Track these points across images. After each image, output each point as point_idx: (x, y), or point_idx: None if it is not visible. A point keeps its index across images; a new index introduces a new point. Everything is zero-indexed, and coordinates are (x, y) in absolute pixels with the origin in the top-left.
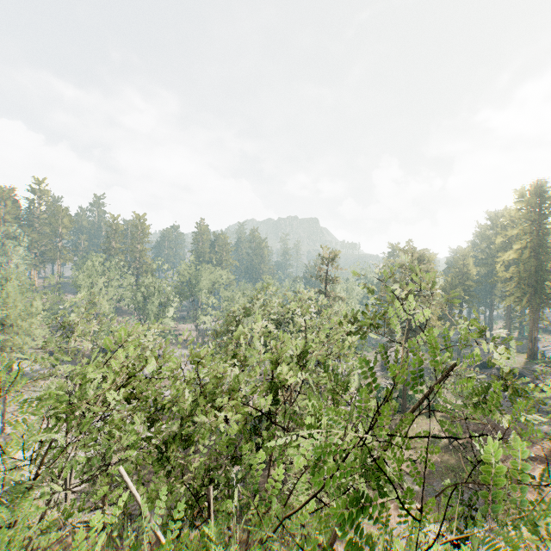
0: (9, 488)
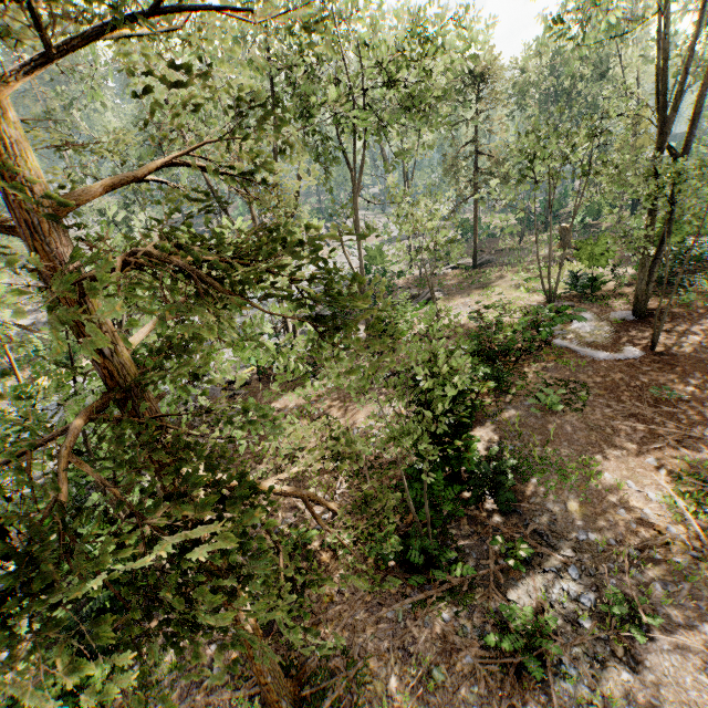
0: (368, 252)
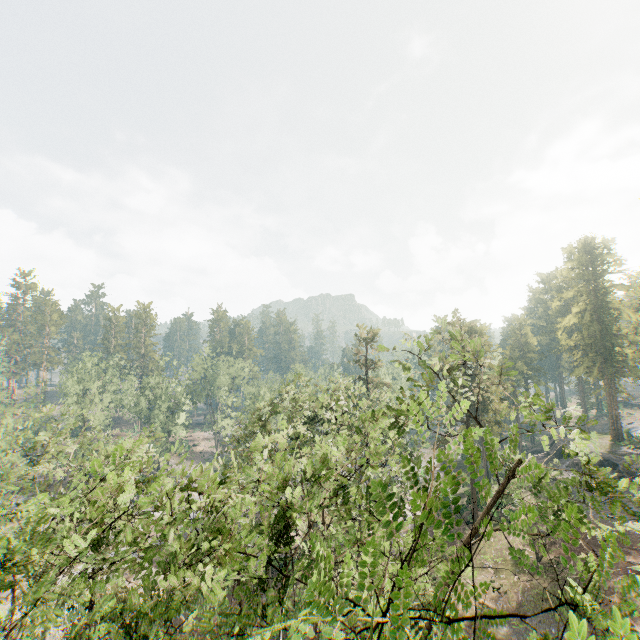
0: None
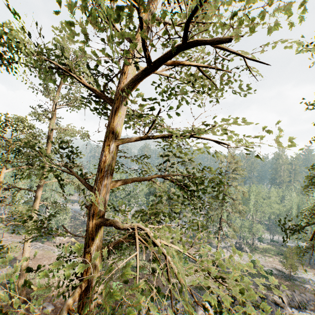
0: None
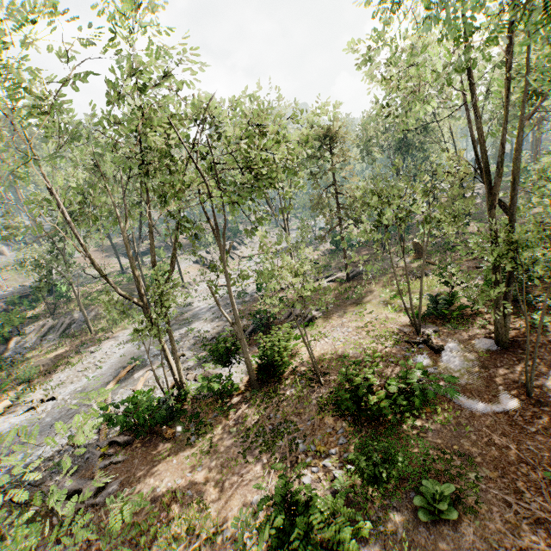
0: (258, 274)
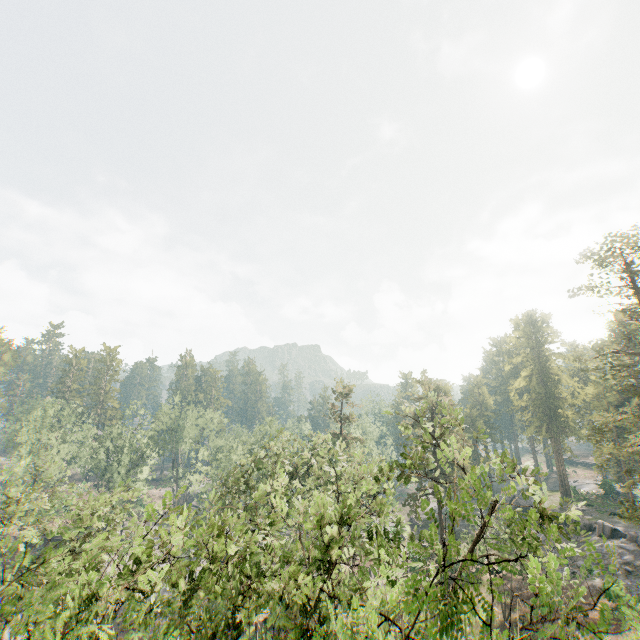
0: None
